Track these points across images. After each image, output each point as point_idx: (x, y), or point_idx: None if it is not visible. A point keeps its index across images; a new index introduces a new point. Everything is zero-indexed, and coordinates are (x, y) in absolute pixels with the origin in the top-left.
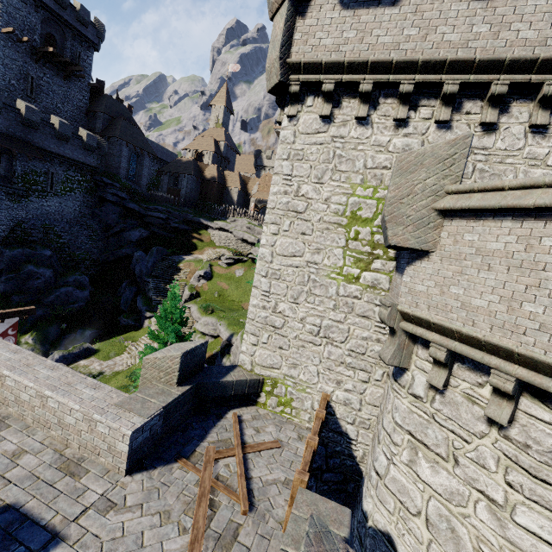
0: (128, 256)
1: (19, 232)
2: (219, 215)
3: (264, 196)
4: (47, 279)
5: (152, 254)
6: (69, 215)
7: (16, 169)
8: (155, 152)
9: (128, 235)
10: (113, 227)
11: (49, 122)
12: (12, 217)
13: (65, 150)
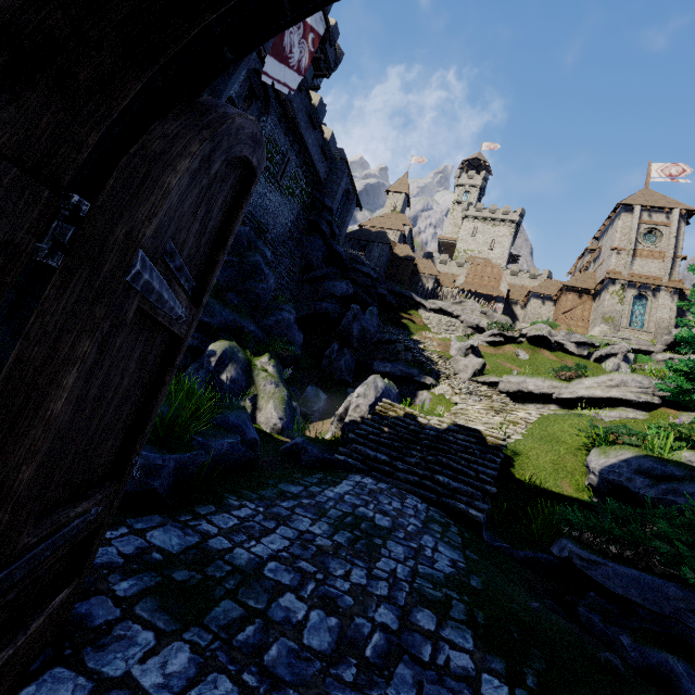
0: (325, 316)
1: None
2: (427, 296)
3: (476, 288)
4: (266, 291)
5: (372, 313)
6: (280, 227)
7: (265, 126)
8: None
9: (331, 286)
10: (313, 269)
11: (309, 94)
12: None
13: (309, 139)
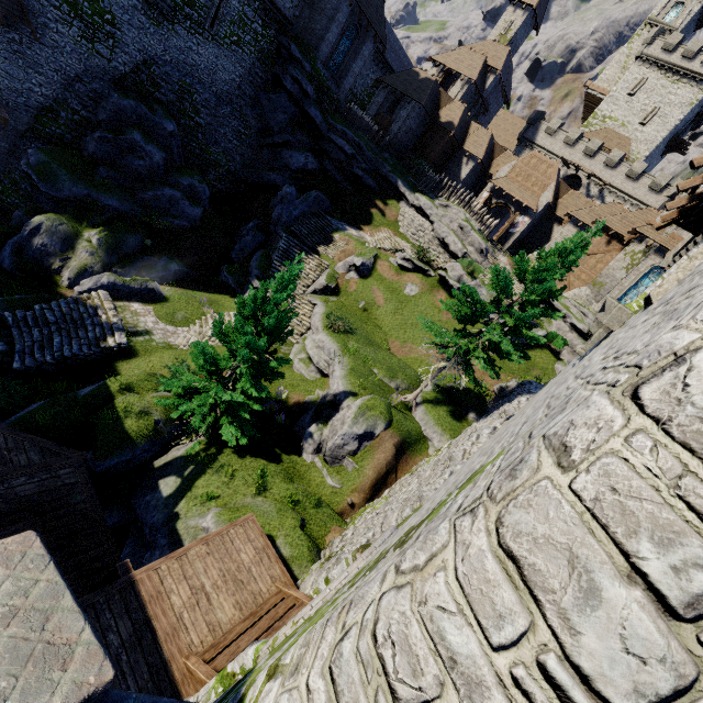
0: (276, 188)
1: (144, 76)
2: (428, 187)
3: (511, 188)
4: (153, 165)
5: (306, 198)
6: (222, 84)
7: None
8: (387, 50)
9: (288, 156)
10: (274, 133)
11: None
12: (142, 47)
13: None
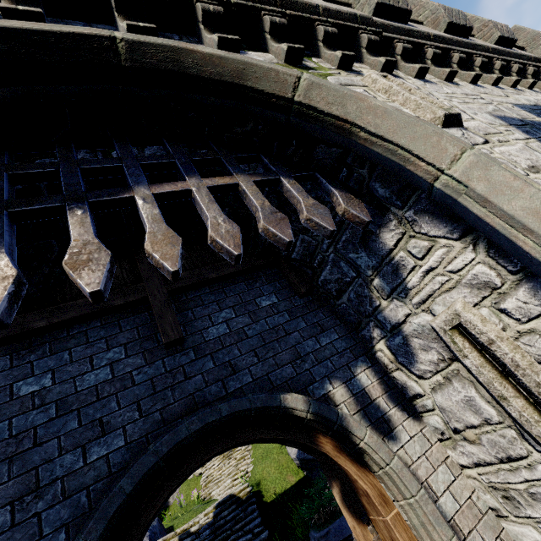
0: None
1: None
2: None
3: None
4: None
5: None
6: None
7: None
8: None
9: None
10: None
11: None
12: None
13: None
